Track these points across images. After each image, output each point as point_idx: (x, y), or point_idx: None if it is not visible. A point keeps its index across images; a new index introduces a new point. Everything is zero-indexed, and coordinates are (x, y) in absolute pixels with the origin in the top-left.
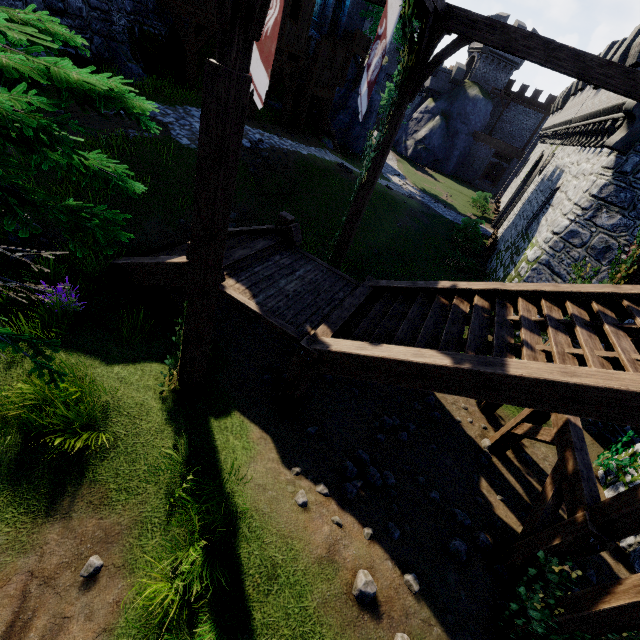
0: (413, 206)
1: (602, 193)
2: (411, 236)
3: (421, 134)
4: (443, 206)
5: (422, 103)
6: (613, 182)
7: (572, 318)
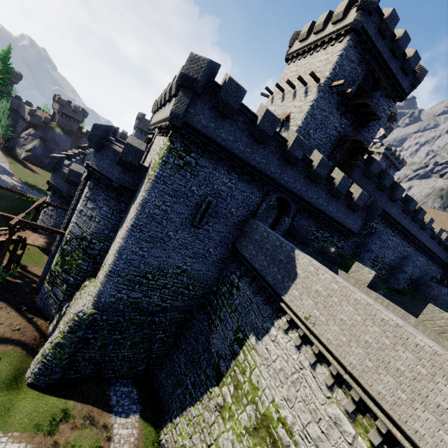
0: (10, 195)
1: (49, 201)
2: (4, 211)
3: (28, 147)
4: (37, 192)
5: (27, 128)
6: (50, 199)
7: (5, 233)
